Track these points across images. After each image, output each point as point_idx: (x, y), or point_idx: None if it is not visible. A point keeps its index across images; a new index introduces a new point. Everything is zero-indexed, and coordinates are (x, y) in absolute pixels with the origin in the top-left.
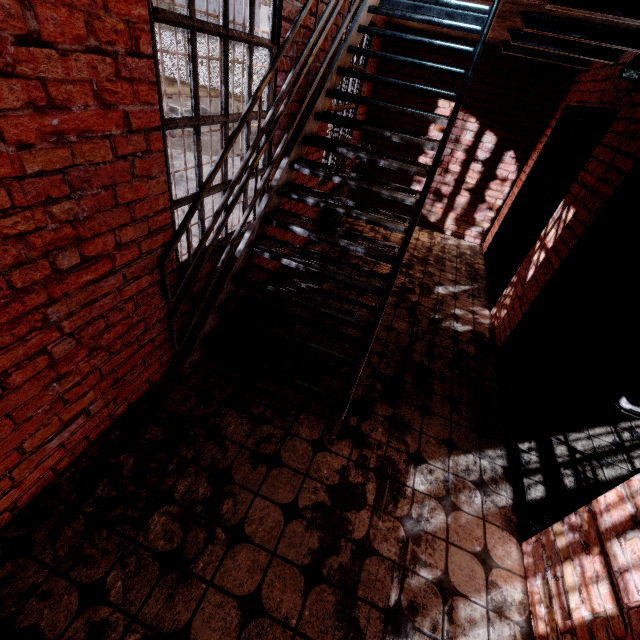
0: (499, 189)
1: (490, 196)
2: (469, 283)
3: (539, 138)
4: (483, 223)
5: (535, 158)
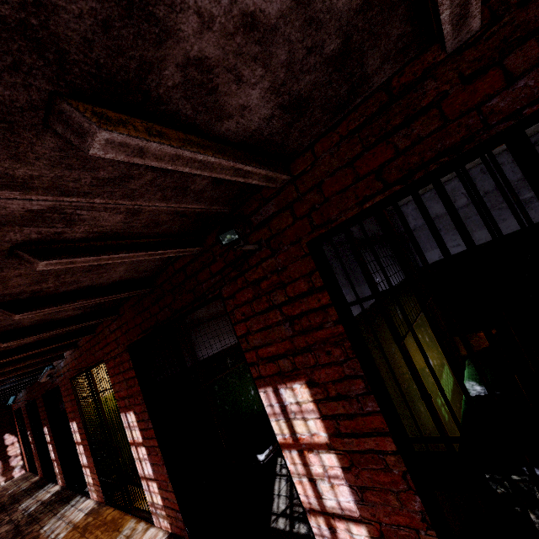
0: (14, 447)
1: (12, 453)
2: (25, 480)
3: (15, 423)
4: (19, 463)
5: (18, 428)
